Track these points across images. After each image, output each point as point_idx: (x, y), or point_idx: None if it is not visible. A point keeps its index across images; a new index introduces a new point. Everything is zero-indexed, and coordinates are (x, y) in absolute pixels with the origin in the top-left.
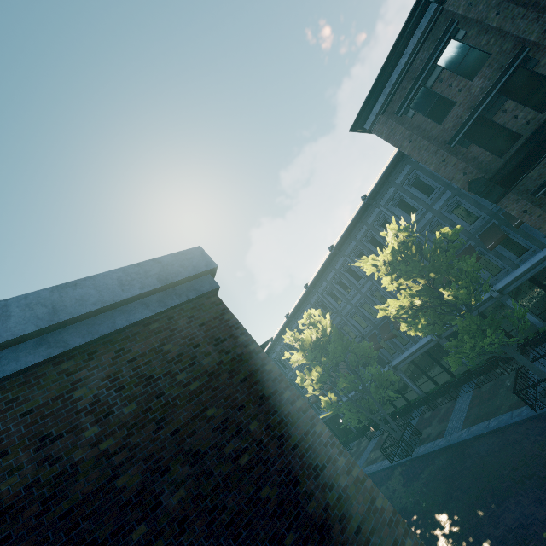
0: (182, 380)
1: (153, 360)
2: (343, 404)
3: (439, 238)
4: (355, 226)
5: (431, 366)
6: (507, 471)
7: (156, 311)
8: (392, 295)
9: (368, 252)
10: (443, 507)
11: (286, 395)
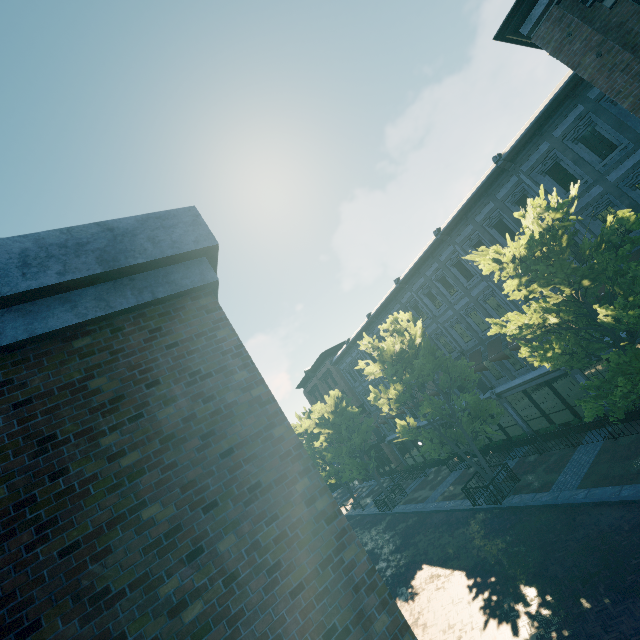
0: (110, 446)
1: (64, 406)
2: (423, 432)
3: (611, 226)
4: (476, 202)
5: (549, 400)
6: (637, 561)
7: (87, 317)
8: (512, 304)
9: (489, 241)
10: (532, 578)
11: (300, 486)
